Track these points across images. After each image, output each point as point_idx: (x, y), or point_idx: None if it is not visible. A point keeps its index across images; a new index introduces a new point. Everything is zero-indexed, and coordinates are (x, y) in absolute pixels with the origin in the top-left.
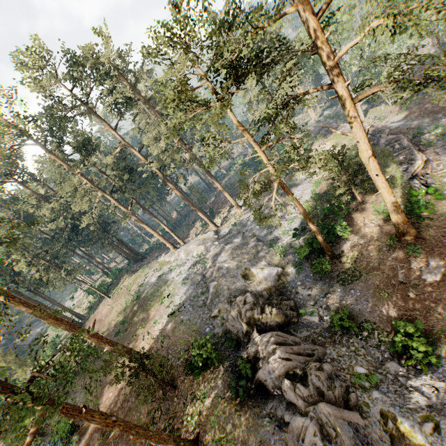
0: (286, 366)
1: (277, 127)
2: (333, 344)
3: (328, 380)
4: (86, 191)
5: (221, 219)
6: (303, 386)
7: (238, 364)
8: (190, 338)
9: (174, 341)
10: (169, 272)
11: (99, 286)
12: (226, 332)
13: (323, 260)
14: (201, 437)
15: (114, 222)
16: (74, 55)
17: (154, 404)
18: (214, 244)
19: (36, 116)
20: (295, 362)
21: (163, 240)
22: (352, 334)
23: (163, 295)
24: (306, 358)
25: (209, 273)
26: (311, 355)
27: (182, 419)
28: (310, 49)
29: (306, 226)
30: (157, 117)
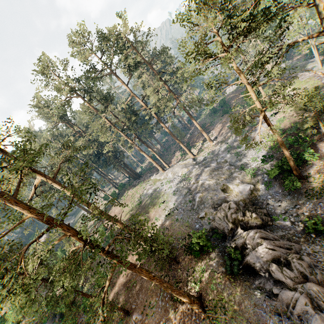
0: (272, 254)
1: (268, 72)
2: (307, 243)
3: (308, 268)
4: (106, 130)
5: (197, 150)
6: (288, 270)
7: (227, 250)
8: (186, 231)
9: (173, 232)
10: (161, 186)
11: (112, 194)
12: (213, 229)
13: (294, 179)
14: (203, 297)
15: (122, 151)
16: (102, 34)
17: (163, 272)
18: (195, 167)
19: (78, 78)
20: (279, 252)
21: (155, 164)
22: (323, 237)
23: (159, 201)
24: (286, 250)
25: (193, 187)
26: (289, 249)
27: (186, 284)
28: (306, 4)
29: (272, 154)
30: (156, 75)
